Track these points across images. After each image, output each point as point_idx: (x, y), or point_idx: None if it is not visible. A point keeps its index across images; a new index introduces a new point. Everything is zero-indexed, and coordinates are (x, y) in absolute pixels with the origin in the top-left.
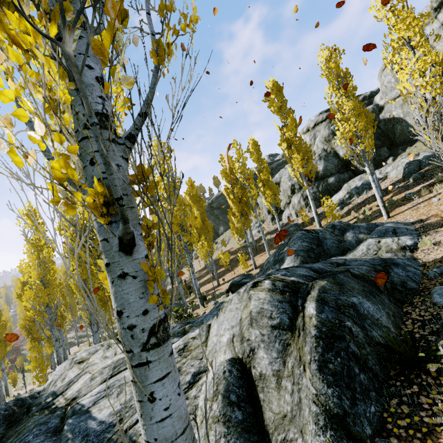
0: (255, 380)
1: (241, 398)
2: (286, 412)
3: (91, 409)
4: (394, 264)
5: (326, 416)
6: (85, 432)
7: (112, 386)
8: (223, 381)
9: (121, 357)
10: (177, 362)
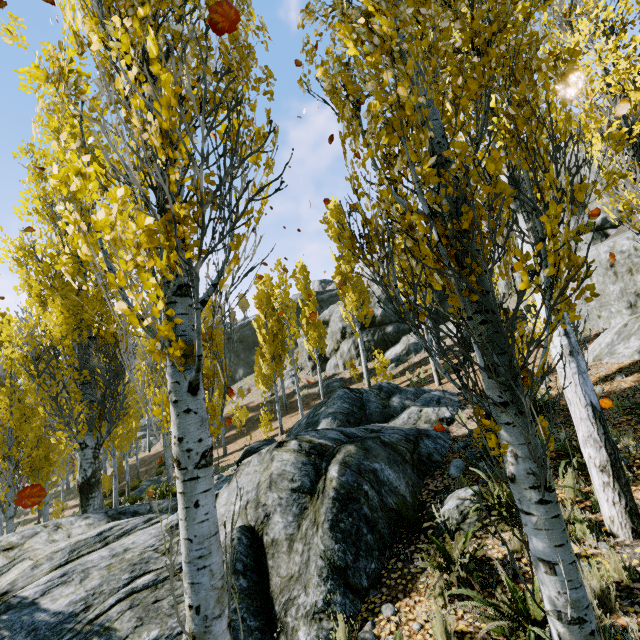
0: (266, 547)
1: (248, 567)
2: (293, 572)
3: (39, 600)
4: (427, 435)
5: (330, 568)
6: (31, 626)
7: (72, 572)
8: (230, 549)
9: (82, 538)
10: (167, 541)
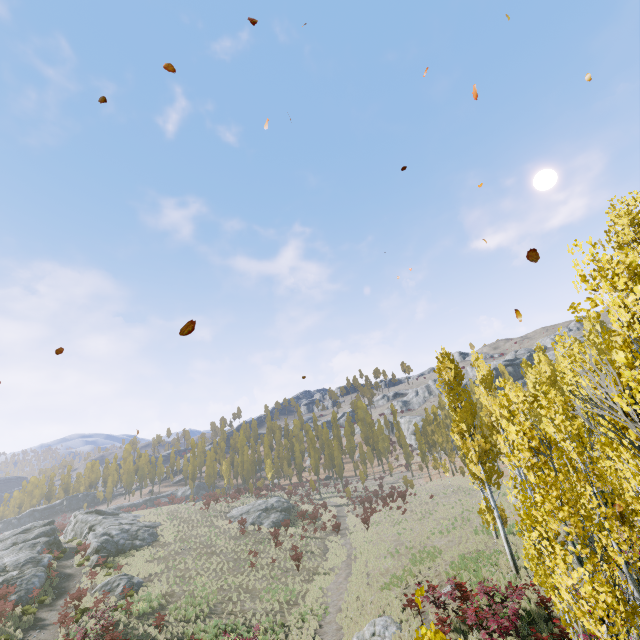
0: None
1: None
2: None
3: None
4: None
5: None
6: None
7: None
8: None
9: None
10: None
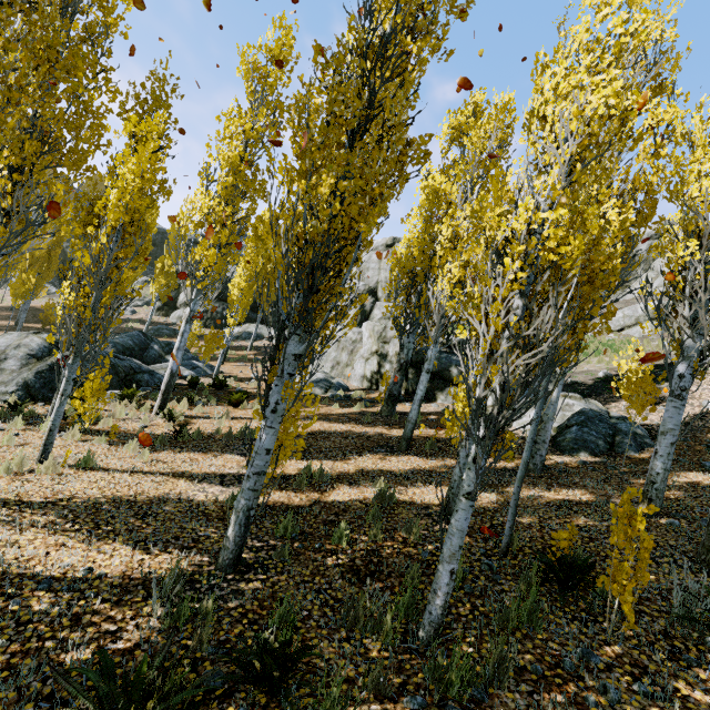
0: None
1: None
2: (5, 381)
3: None
4: (152, 374)
5: (24, 384)
6: None
7: None
8: None
9: None
10: None
